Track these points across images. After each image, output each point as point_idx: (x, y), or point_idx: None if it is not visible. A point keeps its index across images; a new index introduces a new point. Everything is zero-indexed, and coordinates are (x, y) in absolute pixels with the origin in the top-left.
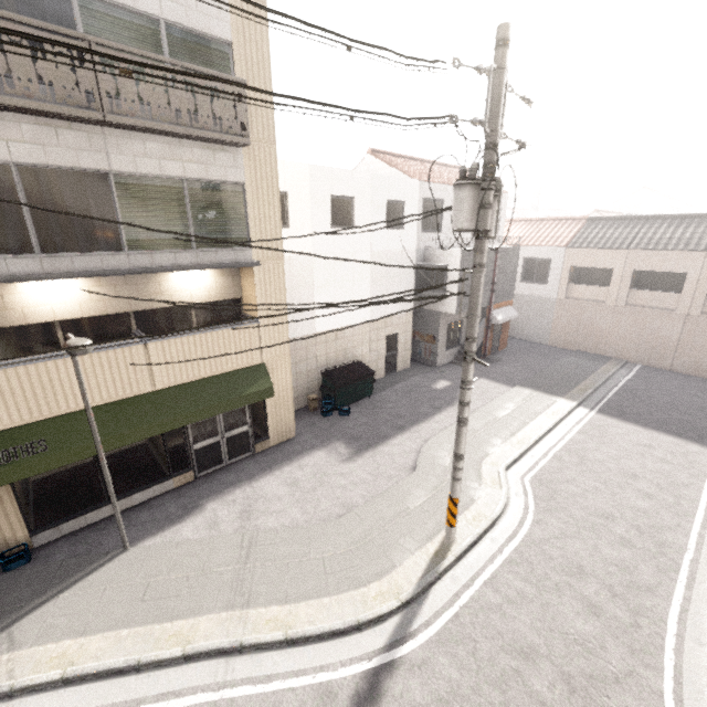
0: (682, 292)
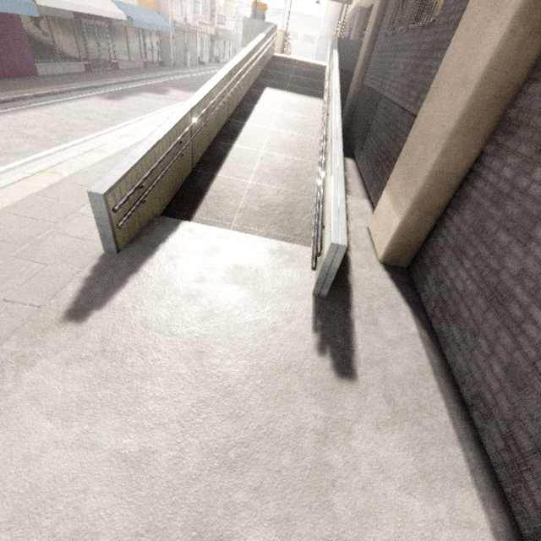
0: (297, 40)
